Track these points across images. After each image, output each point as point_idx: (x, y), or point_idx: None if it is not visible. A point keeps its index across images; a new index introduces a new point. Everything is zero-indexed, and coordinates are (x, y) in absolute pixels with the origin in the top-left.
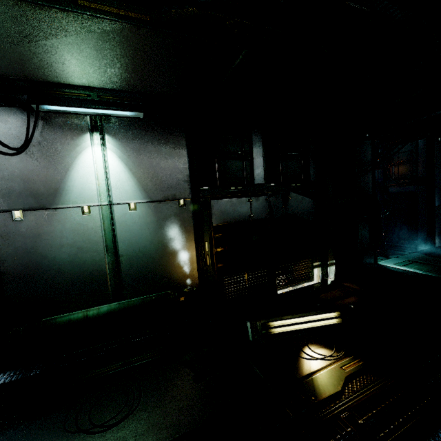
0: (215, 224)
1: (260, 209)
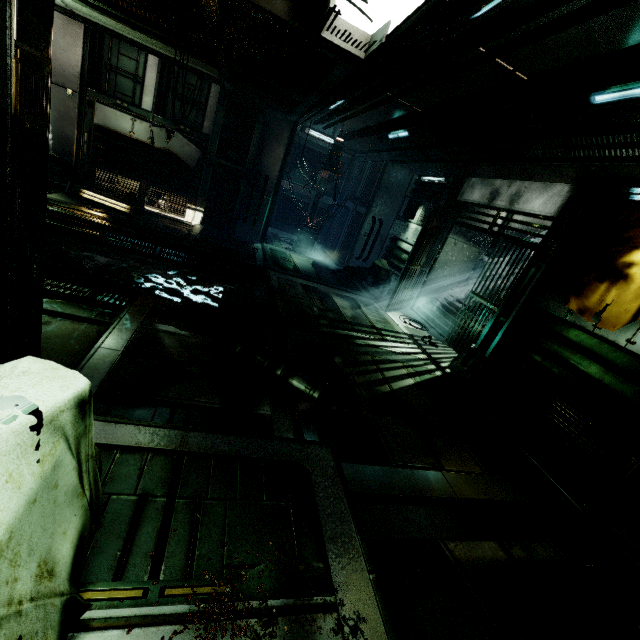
0: (97, 123)
1: (142, 132)
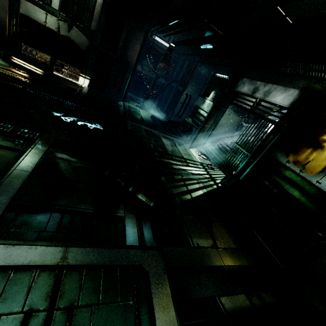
0: (21, 13)
1: (52, 23)
